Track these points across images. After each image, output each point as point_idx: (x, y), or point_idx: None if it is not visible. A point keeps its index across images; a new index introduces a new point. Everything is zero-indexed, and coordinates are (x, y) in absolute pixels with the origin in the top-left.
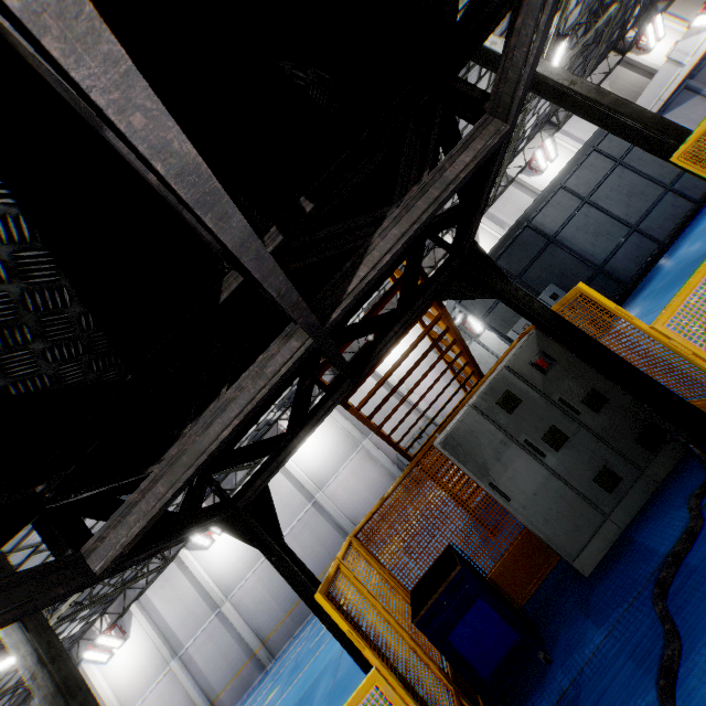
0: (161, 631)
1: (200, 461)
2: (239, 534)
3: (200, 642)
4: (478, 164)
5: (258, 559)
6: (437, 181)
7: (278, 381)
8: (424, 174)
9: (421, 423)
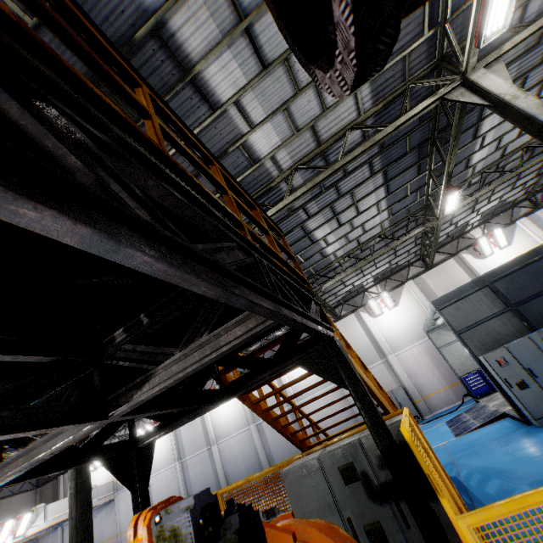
0: (177, 440)
1: (34, 461)
2: (116, 472)
3: (194, 460)
4: (244, 341)
5: (242, 428)
6: (213, 341)
7: (80, 437)
8: (204, 334)
9: (395, 386)
